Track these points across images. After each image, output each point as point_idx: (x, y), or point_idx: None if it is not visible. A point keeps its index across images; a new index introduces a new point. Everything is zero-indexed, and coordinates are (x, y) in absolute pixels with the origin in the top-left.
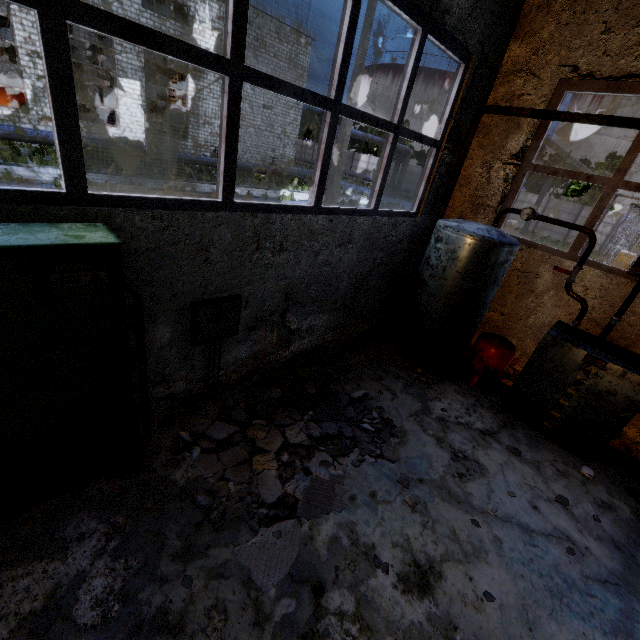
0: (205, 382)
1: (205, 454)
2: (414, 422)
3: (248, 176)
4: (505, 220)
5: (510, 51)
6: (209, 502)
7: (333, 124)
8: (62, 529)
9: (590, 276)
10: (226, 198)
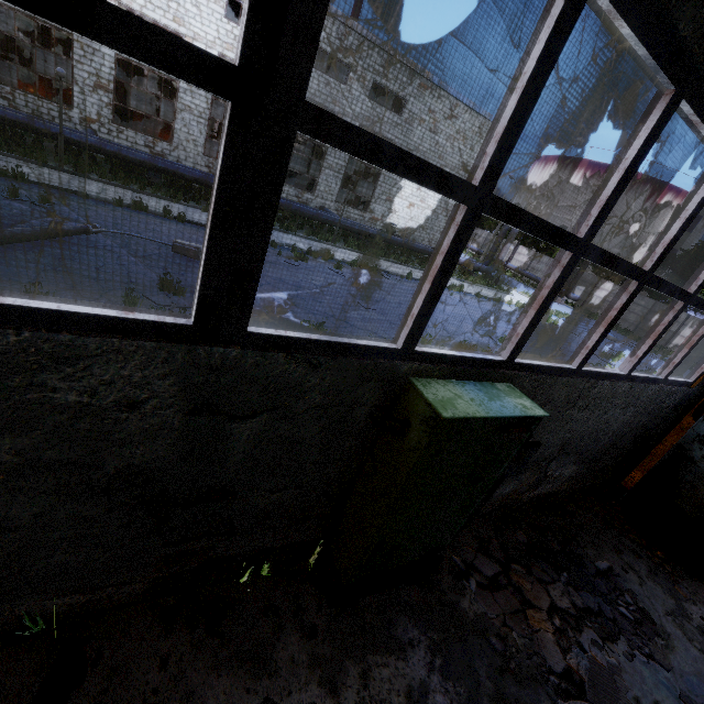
0: None
1: (481, 589)
2: (674, 624)
3: (412, 254)
4: None
5: None
6: (502, 648)
7: (679, 311)
8: (394, 628)
9: None
10: (579, 366)
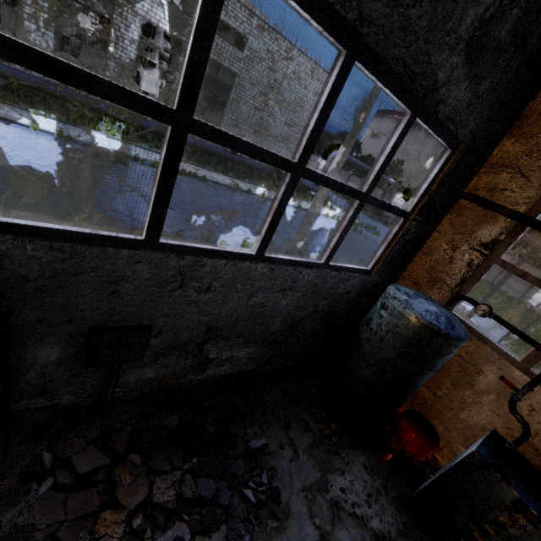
0: (97, 396)
1: (54, 491)
2: (304, 500)
3: (256, 174)
4: (460, 302)
5: (502, 145)
6: None
7: (292, 184)
8: None
9: (540, 397)
10: (150, 237)
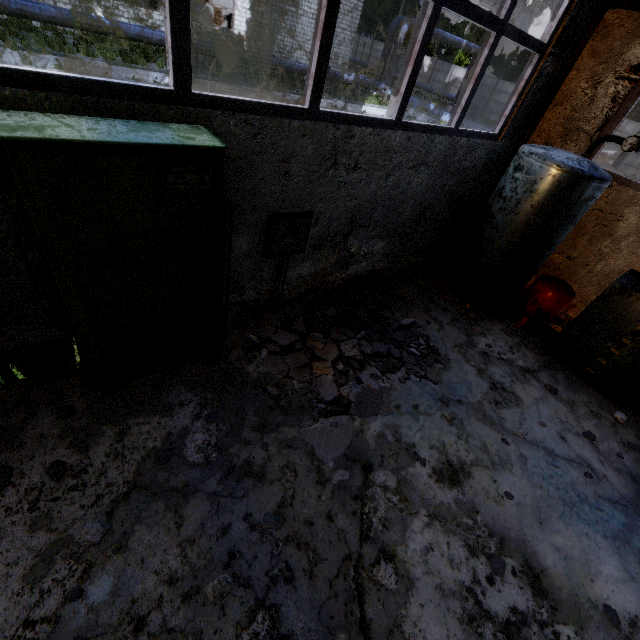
0: (270, 294)
1: (272, 355)
2: (458, 352)
3: (297, 80)
4: (600, 150)
5: None
6: (278, 393)
7: (433, 18)
8: (166, 396)
9: None
10: (312, 105)
